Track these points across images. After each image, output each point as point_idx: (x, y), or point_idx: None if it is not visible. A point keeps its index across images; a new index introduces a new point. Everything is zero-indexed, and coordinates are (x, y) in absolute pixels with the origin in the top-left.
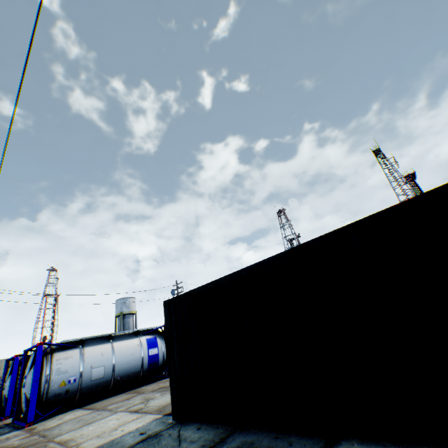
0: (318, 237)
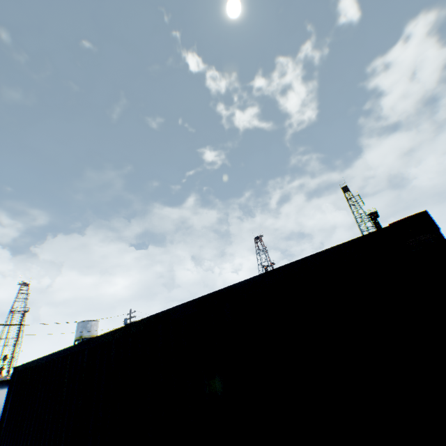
0: (77, 343)
